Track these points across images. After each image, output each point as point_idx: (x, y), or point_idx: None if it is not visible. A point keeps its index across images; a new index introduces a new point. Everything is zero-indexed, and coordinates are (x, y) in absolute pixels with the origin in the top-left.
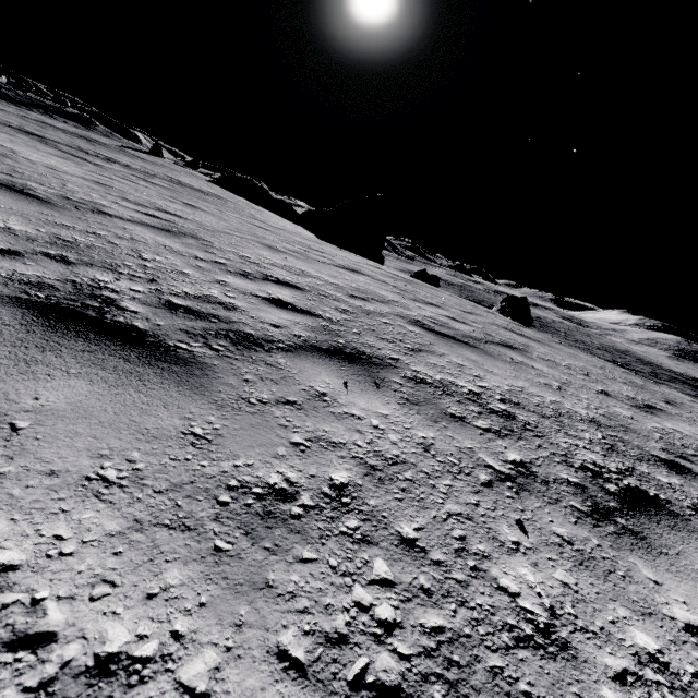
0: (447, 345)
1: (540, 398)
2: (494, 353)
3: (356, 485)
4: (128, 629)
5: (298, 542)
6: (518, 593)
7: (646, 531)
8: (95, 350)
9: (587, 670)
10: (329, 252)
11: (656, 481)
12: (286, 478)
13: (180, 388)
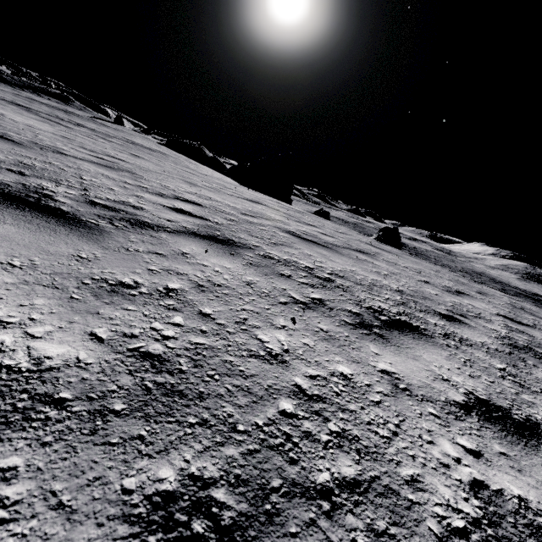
0: (307, 245)
1: (364, 276)
2: (344, 253)
3: (183, 290)
4: (4, 313)
5: (127, 303)
6: (268, 342)
7: (391, 336)
8: (27, 215)
9: (291, 371)
10: (241, 190)
11: (424, 320)
12: (135, 281)
13: (80, 238)
